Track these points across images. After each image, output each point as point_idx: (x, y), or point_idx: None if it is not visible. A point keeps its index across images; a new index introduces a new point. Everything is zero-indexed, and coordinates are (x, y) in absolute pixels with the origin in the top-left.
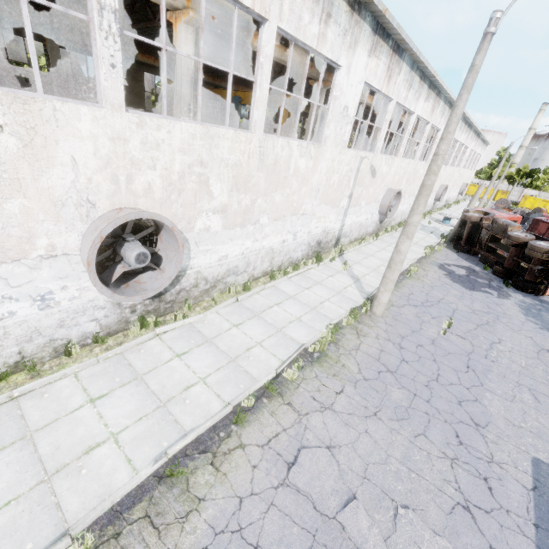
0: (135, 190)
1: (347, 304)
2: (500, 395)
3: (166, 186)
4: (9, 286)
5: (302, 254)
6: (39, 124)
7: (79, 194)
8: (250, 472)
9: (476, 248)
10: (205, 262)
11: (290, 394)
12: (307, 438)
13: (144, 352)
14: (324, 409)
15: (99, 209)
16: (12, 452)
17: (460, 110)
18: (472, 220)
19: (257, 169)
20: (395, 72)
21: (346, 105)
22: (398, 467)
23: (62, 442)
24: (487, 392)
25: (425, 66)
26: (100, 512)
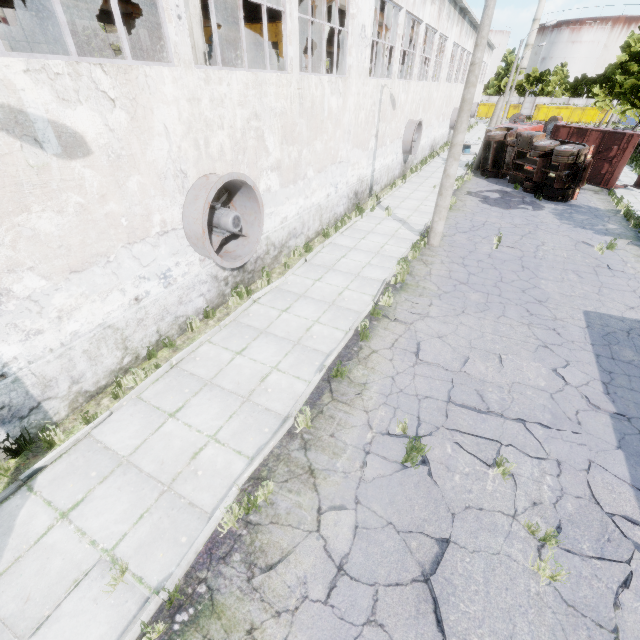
0: (212, 154)
1: (405, 243)
2: (552, 280)
3: (233, 146)
4: (142, 266)
5: (344, 208)
6: (137, 94)
7: (174, 164)
8: (390, 363)
9: (504, 169)
10: (271, 226)
11: (392, 314)
12: (420, 337)
13: (253, 315)
14: (423, 318)
15: (189, 179)
16: (206, 393)
17: (491, 10)
18: (496, 140)
19: (299, 115)
20: None
21: (363, 25)
22: (492, 337)
23: (238, 380)
24: (542, 280)
25: None
26: (301, 404)
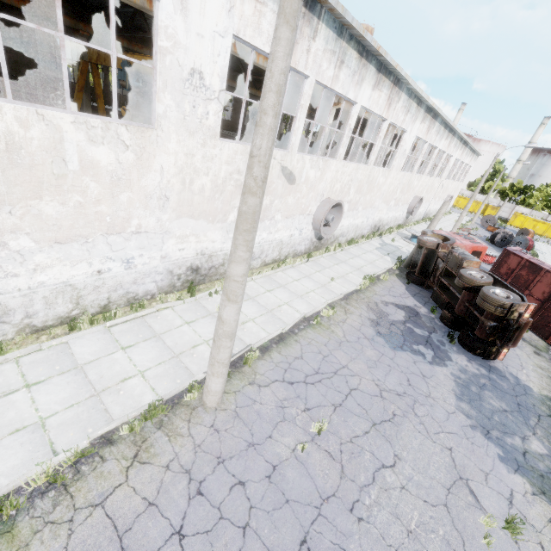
0: None
1: (172, 381)
2: None
3: None
4: None
5: (158, 286)
6: None
7: None
8: None
9: (430, 281)
10: None
11: None
12: None
13: None
14: None
15: None
16: None
17: (277, 63)
18: (427, 246)
19: None
20: (303, 33)
21: (195, 69)
22: None
23: None
24: None
25: (361, 34)
26: None
